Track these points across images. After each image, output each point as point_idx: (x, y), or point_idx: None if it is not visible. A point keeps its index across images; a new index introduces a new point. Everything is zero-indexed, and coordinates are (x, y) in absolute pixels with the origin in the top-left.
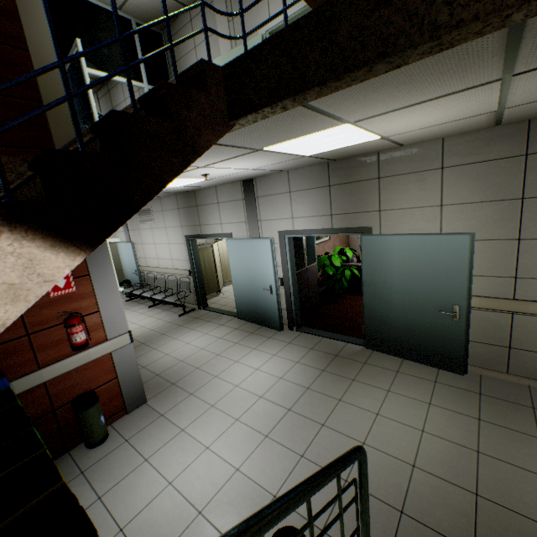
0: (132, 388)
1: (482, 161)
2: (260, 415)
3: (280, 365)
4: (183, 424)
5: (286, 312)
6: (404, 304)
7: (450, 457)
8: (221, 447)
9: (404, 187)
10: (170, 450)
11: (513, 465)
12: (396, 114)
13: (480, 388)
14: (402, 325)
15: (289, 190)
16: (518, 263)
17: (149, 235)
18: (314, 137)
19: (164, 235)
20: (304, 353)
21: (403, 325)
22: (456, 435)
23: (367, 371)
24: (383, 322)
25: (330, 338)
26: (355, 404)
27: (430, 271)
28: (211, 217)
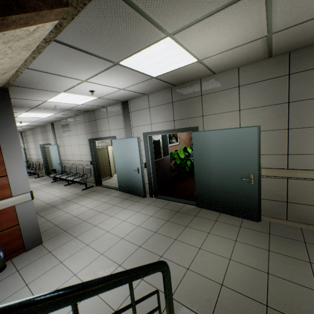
0: (30, 232)
1: (263, 80)
2: (119, 251)
3: (140, 218)
4: (62, 258)
5: (148, 185)
6: (219, 176)
7: (248, 278)
8: (85, 274)
9: (217, 100)
10: (47, 277)
11: (293, 282)
12: (199, 28)
13: (269, 230)
14: (218, 189)
15: (148, 107)
16: (289, 145)
17: (68, 140)
18: (150, 51)
19: (76, 139)
20: (157, 210)
21: (219, 190)
22: (253, 261)
23: (196, 220)
24: (207, 188)
25: (175, 201)
26: (185, 241)
27: (234, 152)
28: (104, 126)
